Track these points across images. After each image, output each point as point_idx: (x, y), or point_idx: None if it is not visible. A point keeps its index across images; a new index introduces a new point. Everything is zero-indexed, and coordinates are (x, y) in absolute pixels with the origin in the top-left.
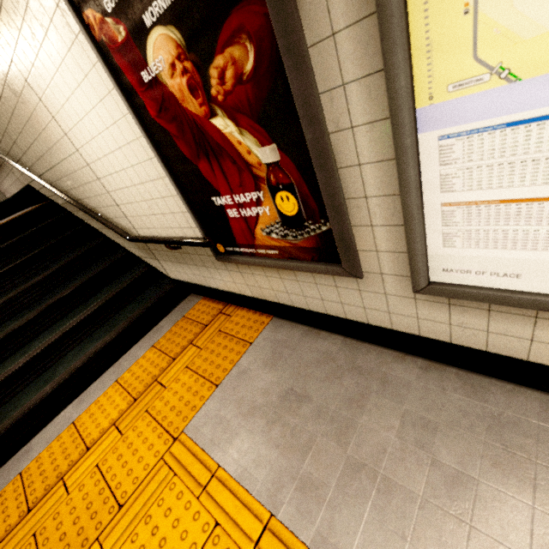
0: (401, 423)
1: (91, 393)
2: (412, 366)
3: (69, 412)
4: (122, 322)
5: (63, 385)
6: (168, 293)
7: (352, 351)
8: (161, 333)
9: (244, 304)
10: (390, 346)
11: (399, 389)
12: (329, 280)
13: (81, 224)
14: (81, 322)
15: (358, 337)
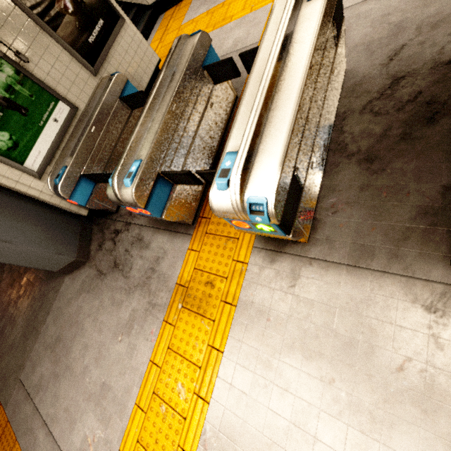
0: None
1: None
2: None
3: None
4: (139, 29)
5: None
6: (151, 14)
7: None
8: (157, 28)
9: None
10: None
11: None
12: None
13: None
14: None
15: None
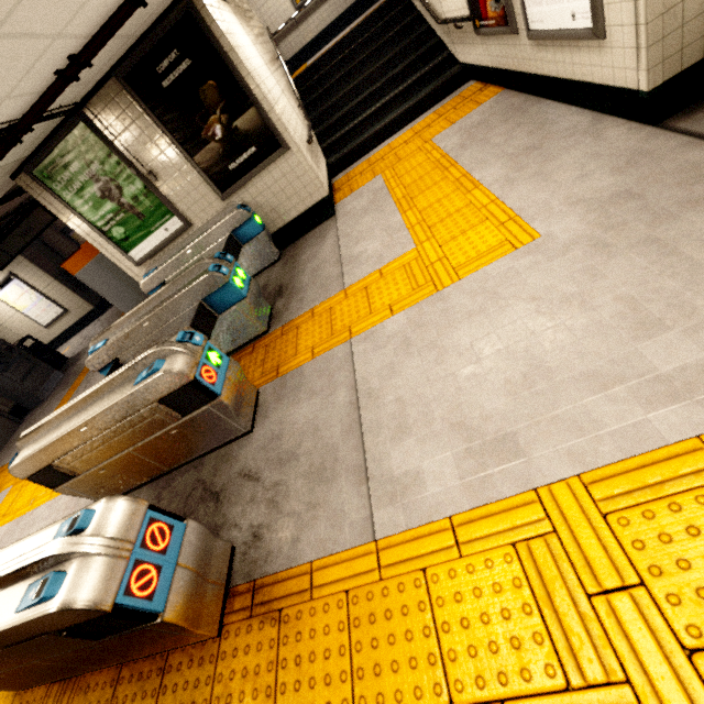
0: (512, 126)
1: (398, 134)
2: (542, 105)
3: (387, 142)
4: (422, 95)
5: (387, 126)
6: (454, 77)
7: (524, 102)
8: (441, 105)
9: (493, 82)
10: (542, 96)
11: (525, 115)
12: (511, 41)
13: (416, 13)
14: (401, 93)
15: (533, 93)
